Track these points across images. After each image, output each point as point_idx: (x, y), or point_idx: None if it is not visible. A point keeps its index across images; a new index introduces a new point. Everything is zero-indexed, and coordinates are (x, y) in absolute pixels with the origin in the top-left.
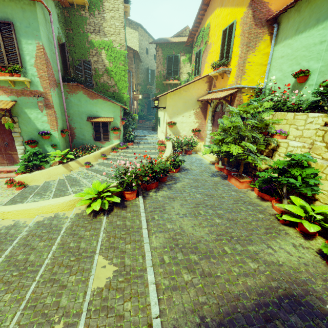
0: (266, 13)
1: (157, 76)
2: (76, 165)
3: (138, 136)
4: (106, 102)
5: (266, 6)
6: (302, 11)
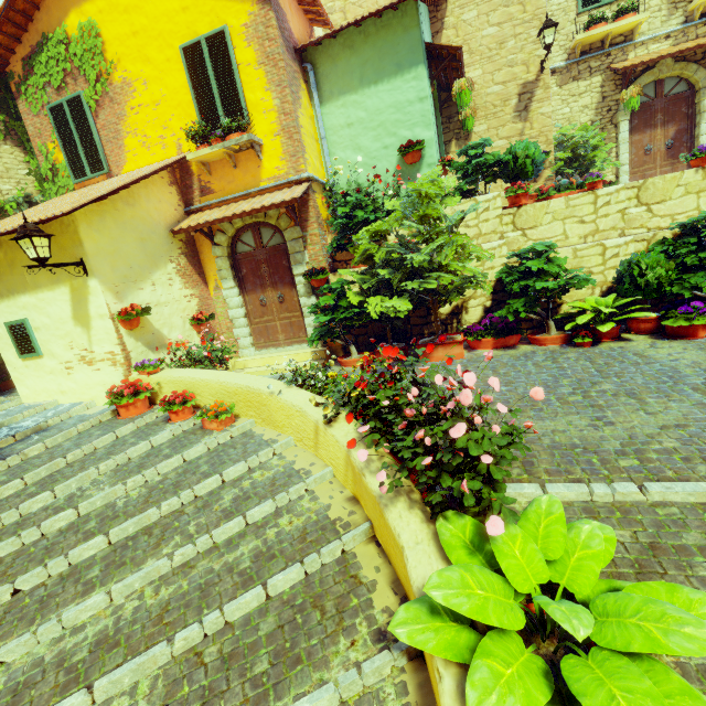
0: (290, 35)
1: None
2: None
3: None
4: None
5: (286, 19)
6: (359, 47)
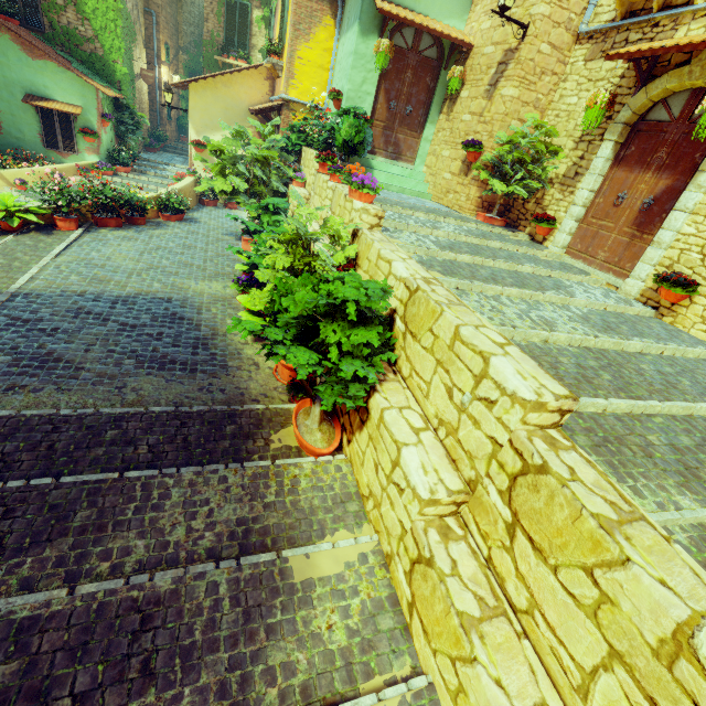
0: None
1: (205, 41)
2: None
3: (153, 161)
4: (65, 72)
5: None
6: None
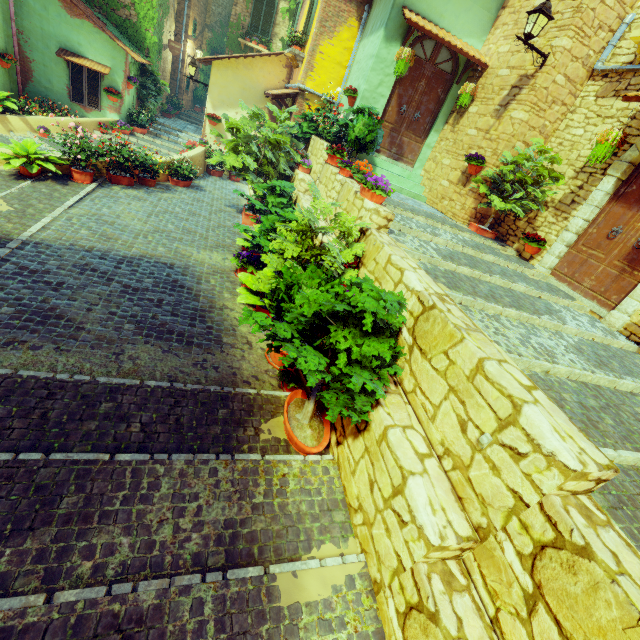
0: None
1: (231, 23)
2: (21, 126)
3: (168, 126)
4: (99, 33)
5: None
6: None
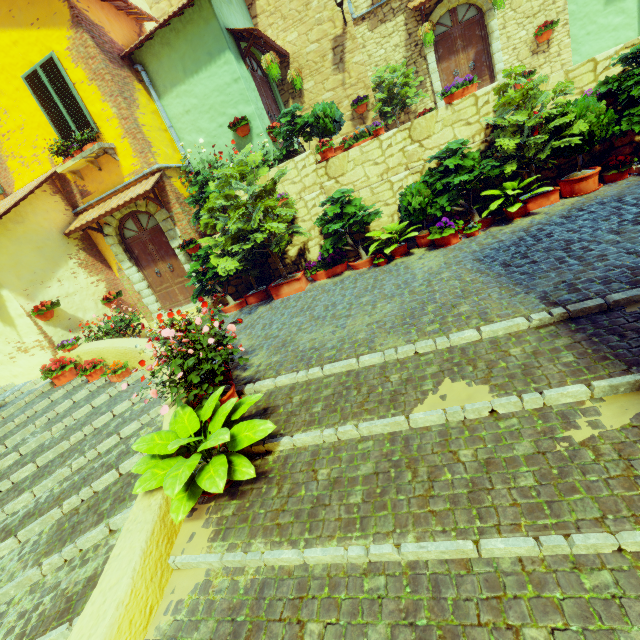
0: (112, 45)
1: None
2: None
3: None
4: None
5: (104, 33)
6: (174, 43)
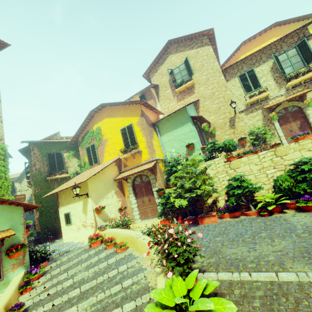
0: (150, 121)
1: (35, 174)
2: None
3: None
4: None
5: (148, 118)
6: (170, 120)
